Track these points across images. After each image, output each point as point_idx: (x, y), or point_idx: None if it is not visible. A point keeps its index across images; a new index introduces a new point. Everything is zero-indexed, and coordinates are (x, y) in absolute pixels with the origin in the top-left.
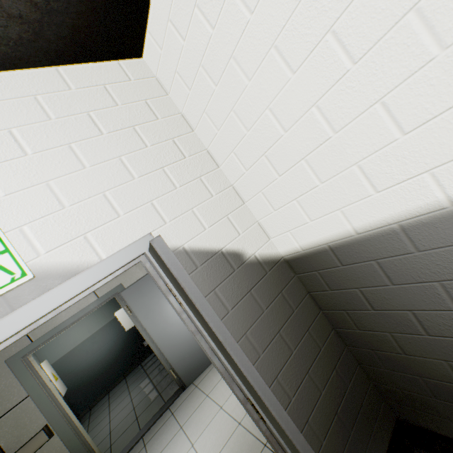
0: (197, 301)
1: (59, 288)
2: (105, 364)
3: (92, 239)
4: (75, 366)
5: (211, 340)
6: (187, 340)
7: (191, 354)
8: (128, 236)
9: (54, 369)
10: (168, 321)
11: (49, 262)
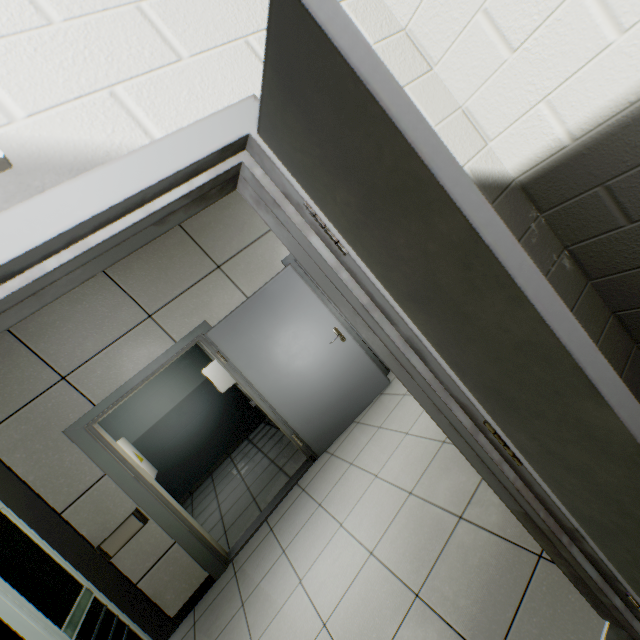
0: (418, 140)
1: (72, 187)
2: (200, 440)
3: (128, 101)
4: (162, 444)
5: (405, 316)
6: (311, 395)
7: (320, 413)
8: (207, 104)
9: (137, 449)
10: (282, 370)
11: (40, 139)
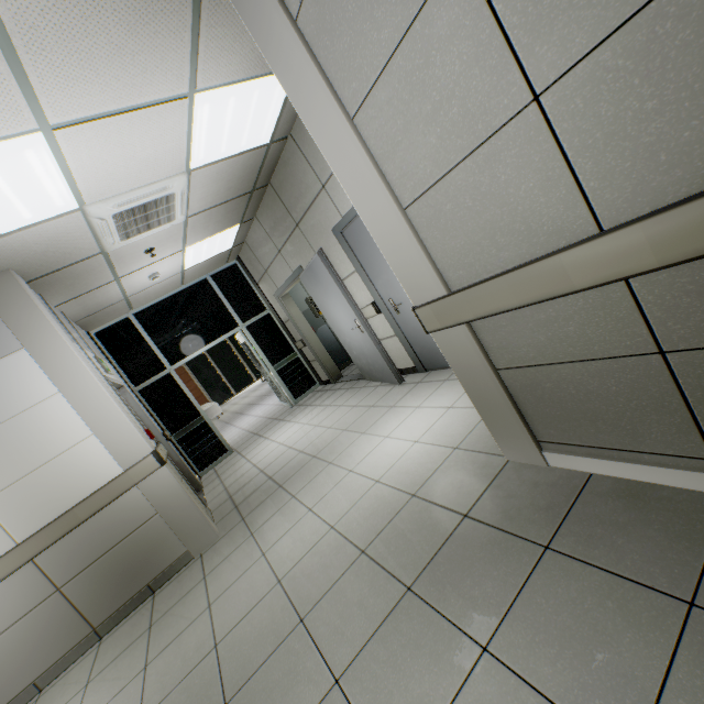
0: None
1: None
2: None
3: None
4: None
5: None
6: (354, 349)
7: (360, 361)
8: None
9: None
10: (336, 323)
11: None
